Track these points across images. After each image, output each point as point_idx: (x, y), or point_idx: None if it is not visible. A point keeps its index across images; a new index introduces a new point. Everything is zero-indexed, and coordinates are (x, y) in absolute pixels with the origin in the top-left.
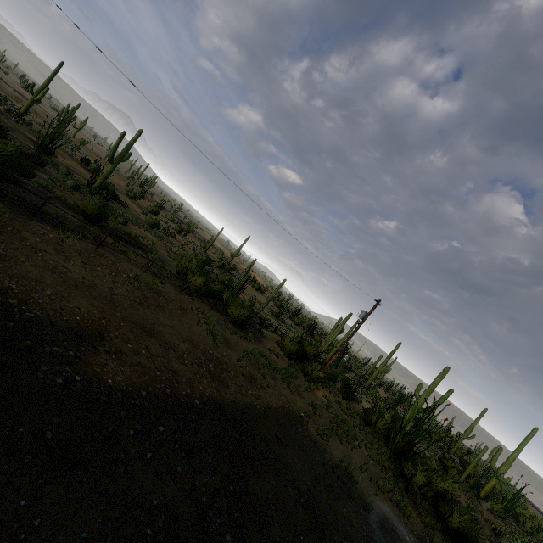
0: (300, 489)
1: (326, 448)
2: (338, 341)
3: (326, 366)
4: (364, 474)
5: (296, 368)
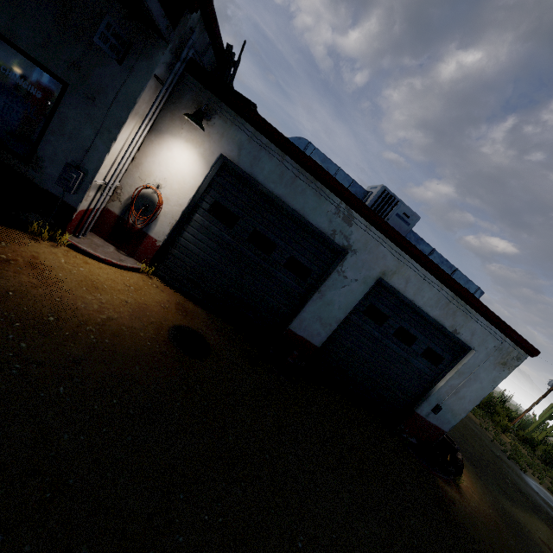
0: (470, 426)
1: (499, 445)
2: (547, 424)
3: (514, 421)
4: (535, 478)
5: (484, 414)
